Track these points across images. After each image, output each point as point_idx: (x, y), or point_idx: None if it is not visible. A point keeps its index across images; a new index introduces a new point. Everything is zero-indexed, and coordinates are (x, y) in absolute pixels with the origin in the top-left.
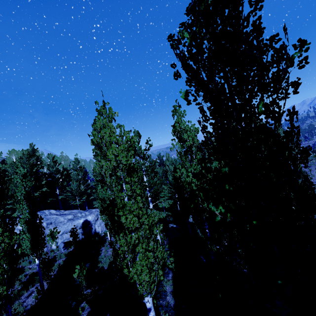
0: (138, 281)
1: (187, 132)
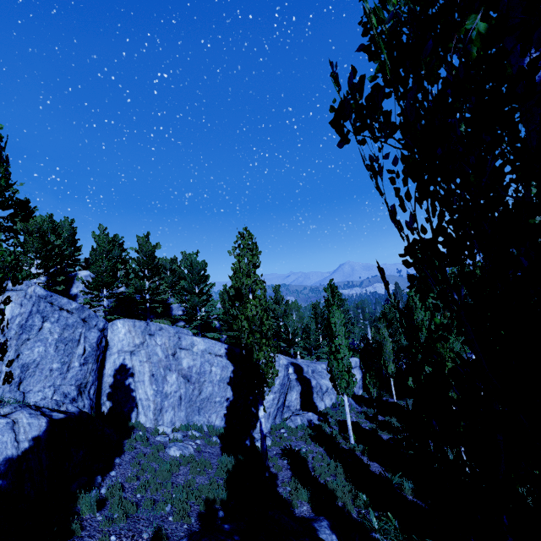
0: None
1: None
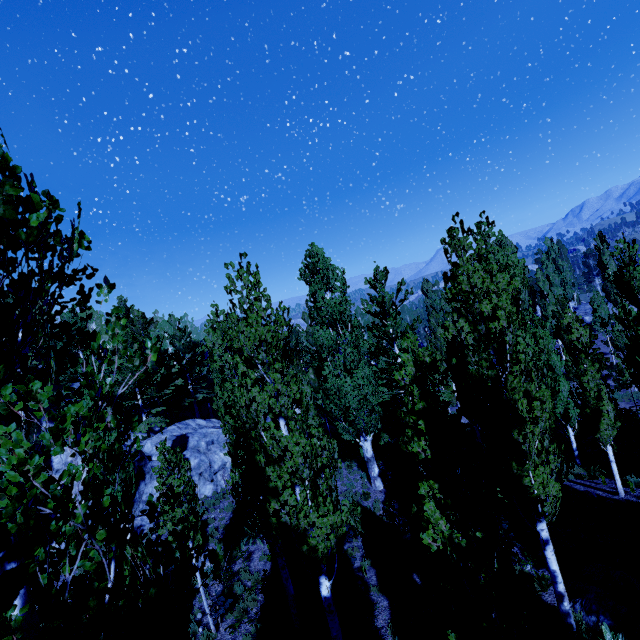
0: (542, 496)
1: (509, 268)
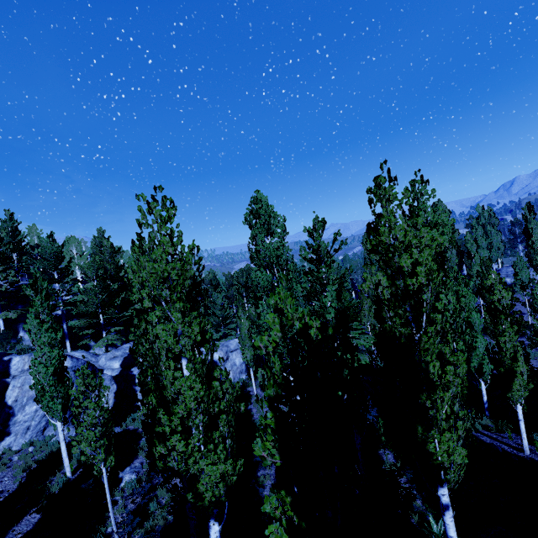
0: (446, 463)
1: (438, 226)
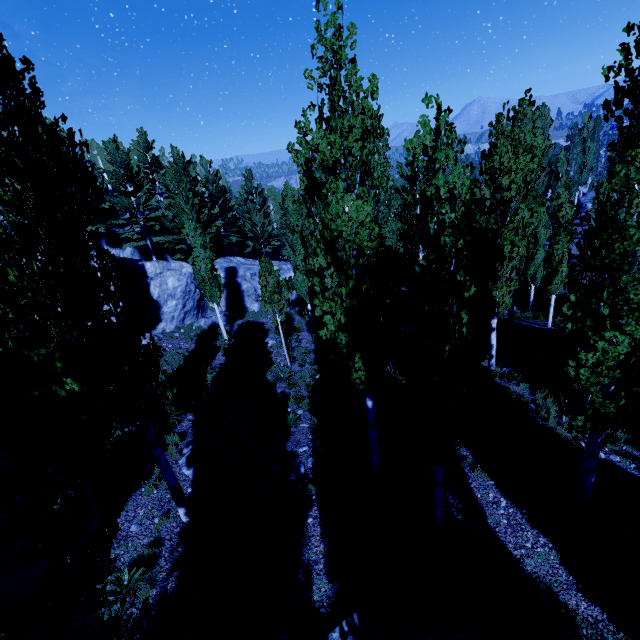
0: (500, 303)
1: (533, 149)
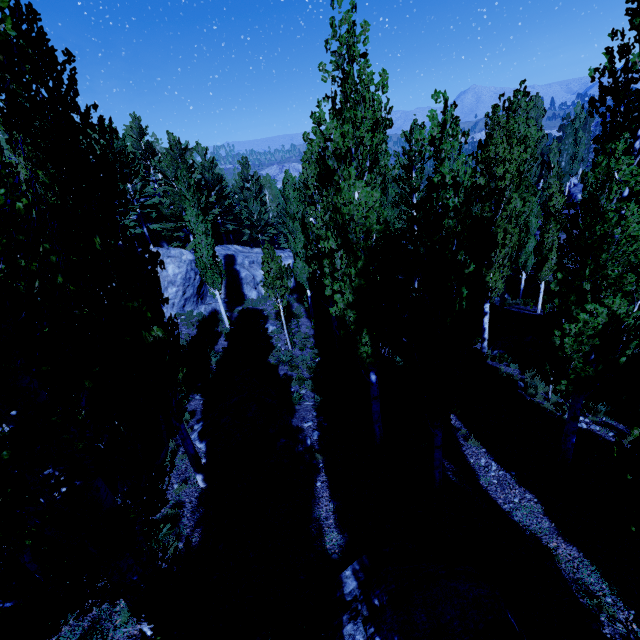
0: (493, 288)
1: (526, 139)
